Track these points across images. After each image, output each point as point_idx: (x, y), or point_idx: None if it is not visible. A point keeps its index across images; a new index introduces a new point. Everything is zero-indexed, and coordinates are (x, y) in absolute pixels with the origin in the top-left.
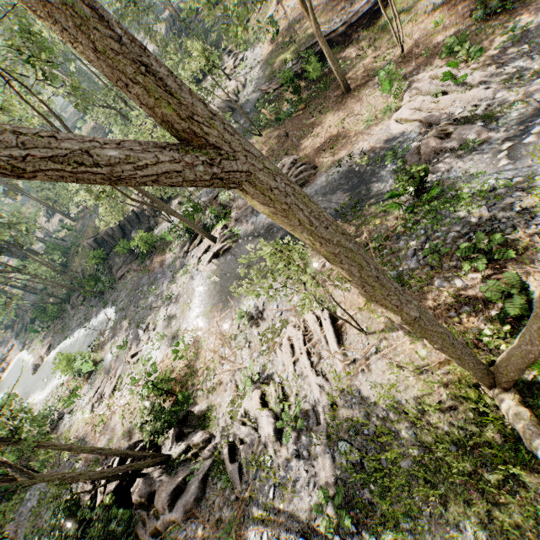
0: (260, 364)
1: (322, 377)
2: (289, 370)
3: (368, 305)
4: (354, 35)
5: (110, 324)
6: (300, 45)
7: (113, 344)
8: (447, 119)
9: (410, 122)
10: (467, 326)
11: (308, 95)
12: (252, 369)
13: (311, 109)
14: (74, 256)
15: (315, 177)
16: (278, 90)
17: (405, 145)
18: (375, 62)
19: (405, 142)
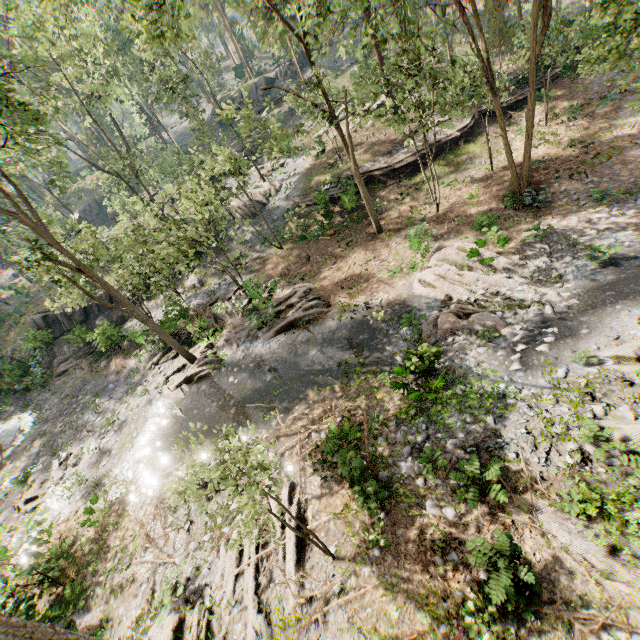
0: (194, 562)
1: (264, 617)
2: (227, 589)
3: (346, 512)
4: (396, 178)
5: (20, 439)
6: (343, 171)
7: (10, 472)
8: (469, 296)
9: (433, 288)
10: (452, 584)
11: (340, 223)
12: (179, 573)
13: (340, 238)
14: (13, 326)
15: (326, 317)
16: (311, 207)
17: (424, 311)
18: (411, 211)
19: (425, 307)
